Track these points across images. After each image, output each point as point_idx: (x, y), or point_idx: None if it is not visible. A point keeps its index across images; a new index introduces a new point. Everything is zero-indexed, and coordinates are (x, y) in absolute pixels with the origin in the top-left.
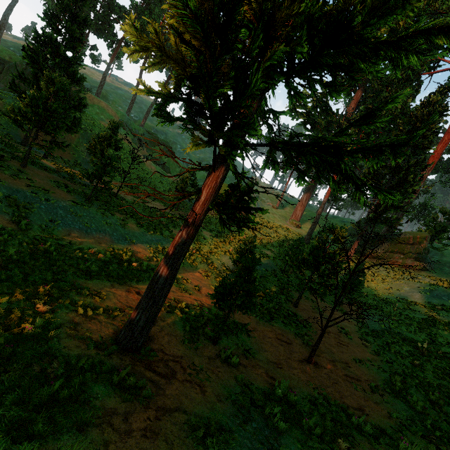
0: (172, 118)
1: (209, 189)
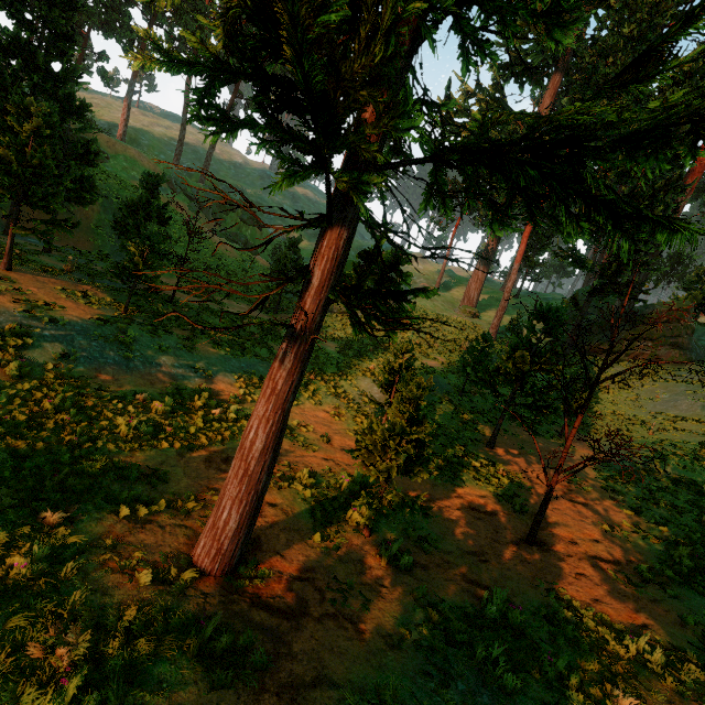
0: (232, 121)
1: (324, 263)
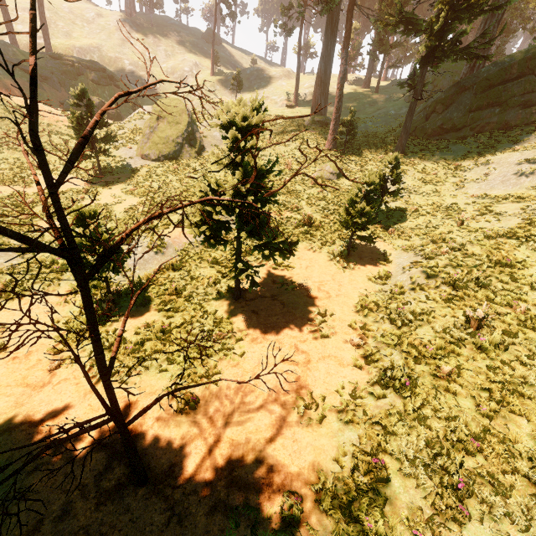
0: None
1: None
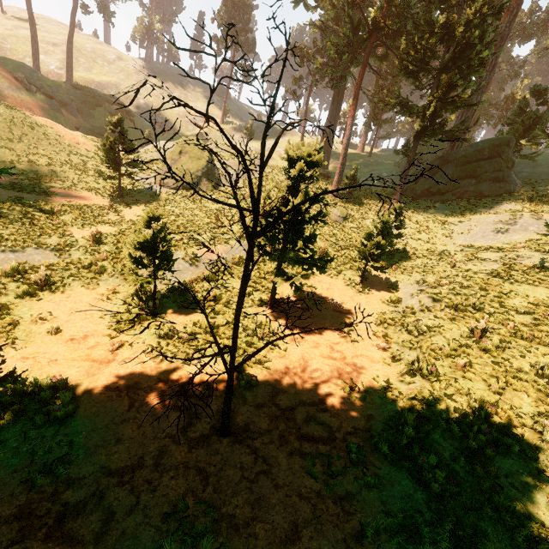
0: None
1: None
